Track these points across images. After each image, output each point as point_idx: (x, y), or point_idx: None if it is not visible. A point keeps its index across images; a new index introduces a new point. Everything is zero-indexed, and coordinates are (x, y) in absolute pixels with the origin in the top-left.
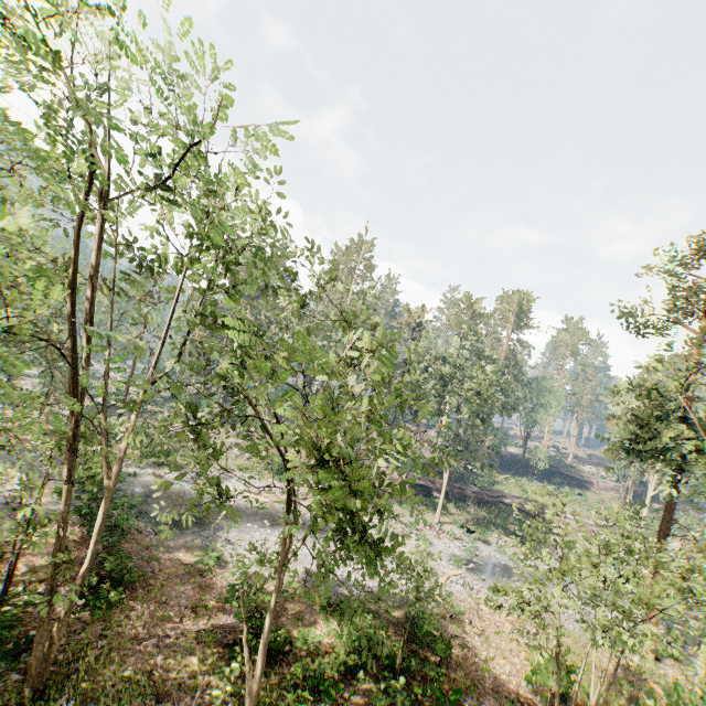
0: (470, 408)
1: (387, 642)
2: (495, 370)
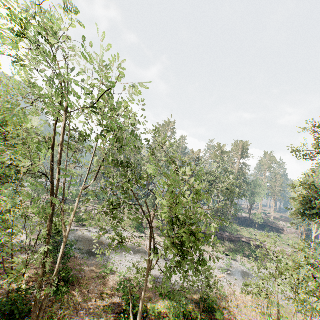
0: (223, 196)
1: (193, 311)
2: (234, 177)
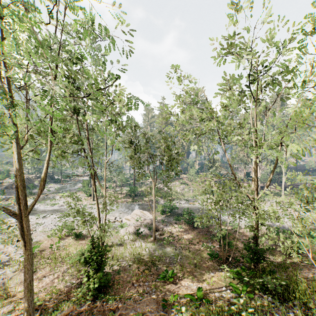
0: None
1: None
2: None
